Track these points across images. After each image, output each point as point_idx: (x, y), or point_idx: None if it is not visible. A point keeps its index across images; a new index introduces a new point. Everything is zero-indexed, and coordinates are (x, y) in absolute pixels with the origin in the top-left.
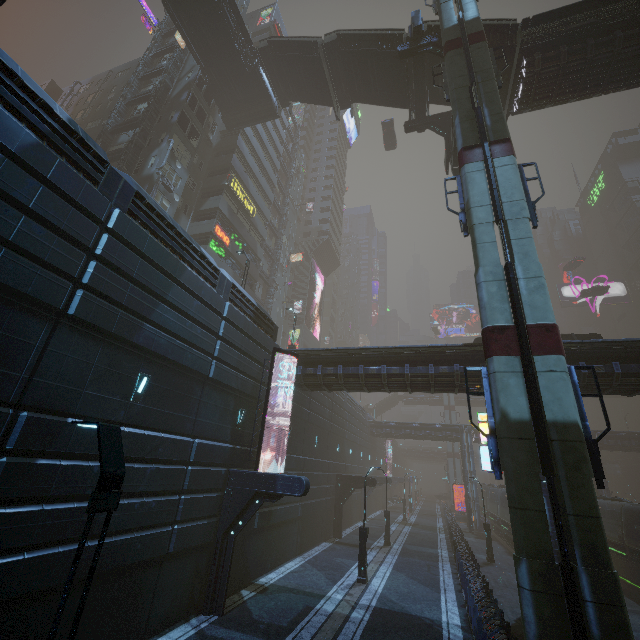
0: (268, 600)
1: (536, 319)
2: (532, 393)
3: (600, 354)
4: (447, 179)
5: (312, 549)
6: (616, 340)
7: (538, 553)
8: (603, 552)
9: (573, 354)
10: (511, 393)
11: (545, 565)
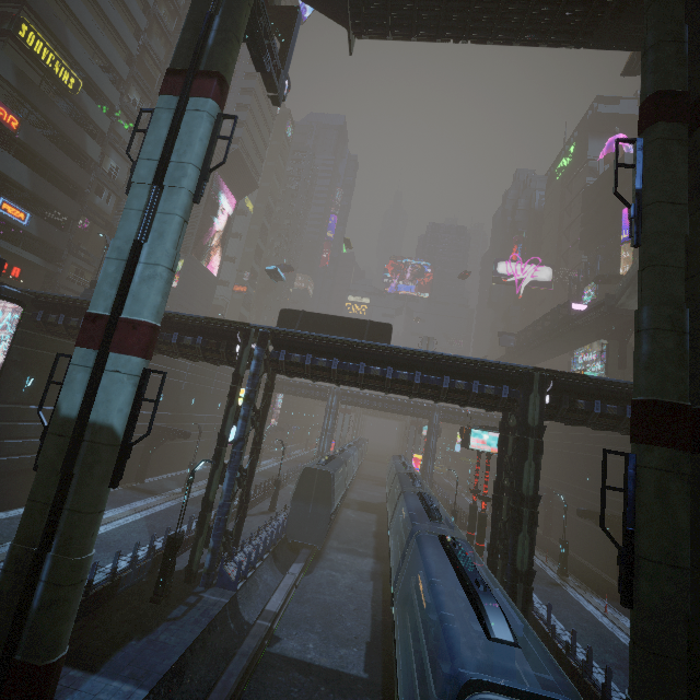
0: None
1: (132, 313)
2: (85, 392)
3: (326, 349)
4: (144, 110)
5: None
6: (337, 338)
7: (26, 540)
8: (75, 542)
9: (304, 345)
10: (73, 388)
11: (24, 550)
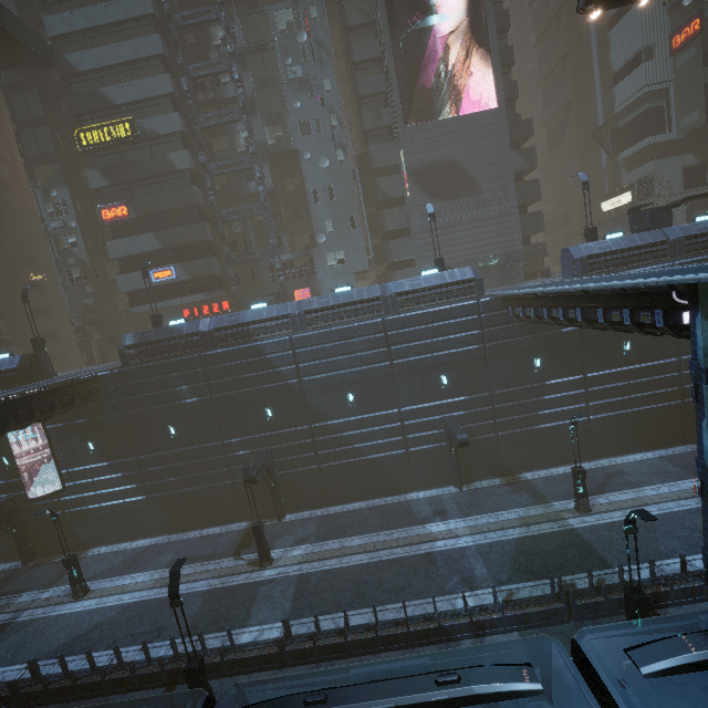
0: (47, 569)
1: None
2: None
3: None
4: None
5: (206, 529)
6: None
7: None
8: None
9: None
10: None
11: None
